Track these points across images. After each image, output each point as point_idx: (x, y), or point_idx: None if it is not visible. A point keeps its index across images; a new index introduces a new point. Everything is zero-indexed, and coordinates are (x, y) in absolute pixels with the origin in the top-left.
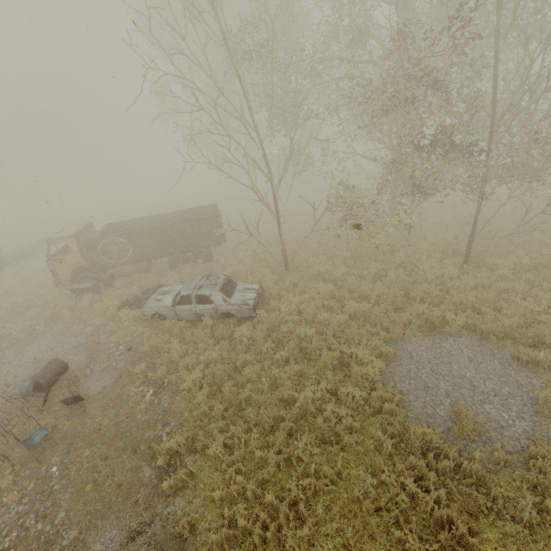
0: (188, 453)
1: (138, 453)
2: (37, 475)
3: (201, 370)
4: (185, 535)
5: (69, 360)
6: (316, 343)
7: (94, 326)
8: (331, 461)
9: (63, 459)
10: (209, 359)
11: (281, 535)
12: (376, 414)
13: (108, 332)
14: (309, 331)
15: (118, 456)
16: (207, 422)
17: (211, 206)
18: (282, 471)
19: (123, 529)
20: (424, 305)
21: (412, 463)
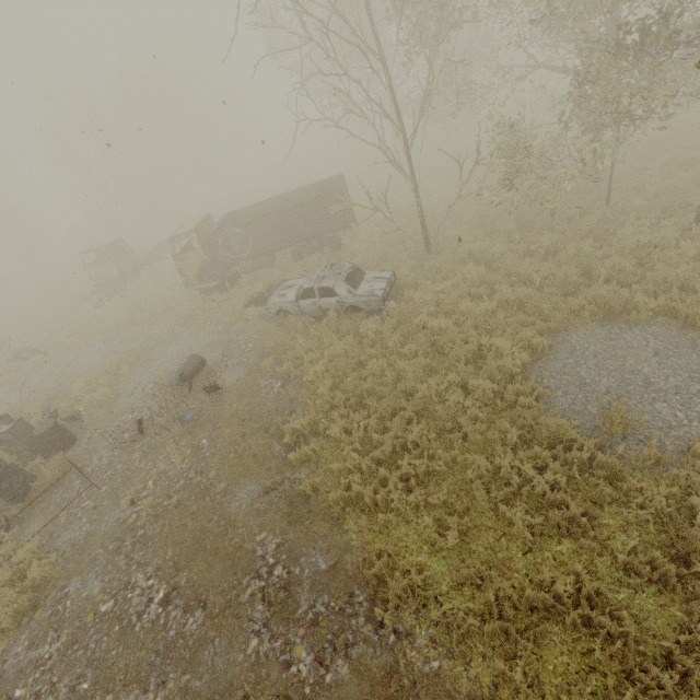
0: (312, 435)
1: (269, 433)
2: (192, 445)
3: (325, 365)
4: (307, 491)
5: (206, 356)
6: (450, 335)
7: (224, 326)
8: (450, 448)
9: (210, 434)
10: (334, 354)
11: (392, 502)
12: (510, 409)
13: (237, 331)
14: (443, 323)
15: (253, 435)
16: (331, 411)
17: (337, 177)
18: (399, 454)
19: (260, 485)
20: (608, 286)
21: (537, 454)
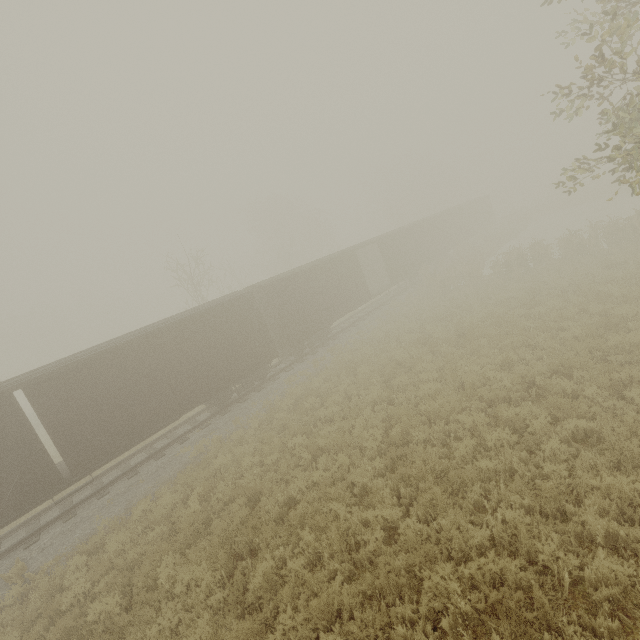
0: None
1: None
2: None
3: None
4: None
5: None
6: None
7: None
8: None
9: None
10: None
11: None
12: None
13: None
14: None
15: None
16: None
17: None
18: None
19: None
20: None
21: None
